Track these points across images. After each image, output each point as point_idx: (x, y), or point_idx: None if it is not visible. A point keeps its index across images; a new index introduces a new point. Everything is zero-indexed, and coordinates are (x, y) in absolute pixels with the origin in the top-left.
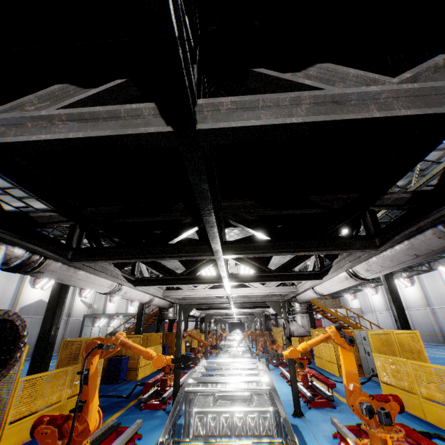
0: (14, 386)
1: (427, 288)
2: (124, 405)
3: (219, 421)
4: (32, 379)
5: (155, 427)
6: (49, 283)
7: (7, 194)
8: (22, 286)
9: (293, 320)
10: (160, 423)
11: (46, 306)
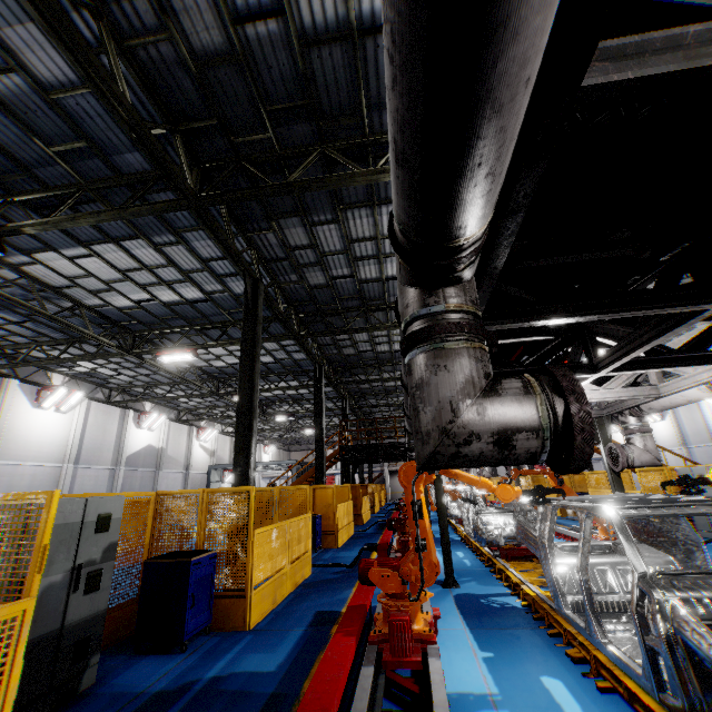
0: (249, 541)
1: None
2: (355, 575)
3: (593, 575)
4: (262, 534)
5: (435, 597)
6: (159, 420)
7: (128, 280)
8: (125, 426)
9: (627, 444)
10: (438, 593)
11: (157, 454)
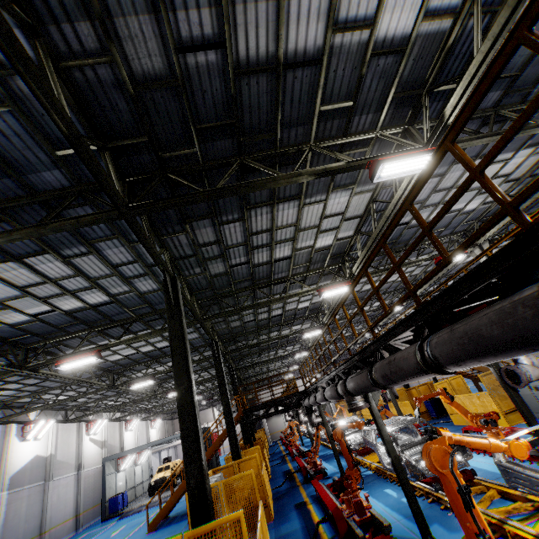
0: None
1: None
2: None
3: None
4: None
5: None
6: (46, 427)
7: (27, 295)
8: (7, 444)
9: (517, 364)
10: None
11: (45, 463)
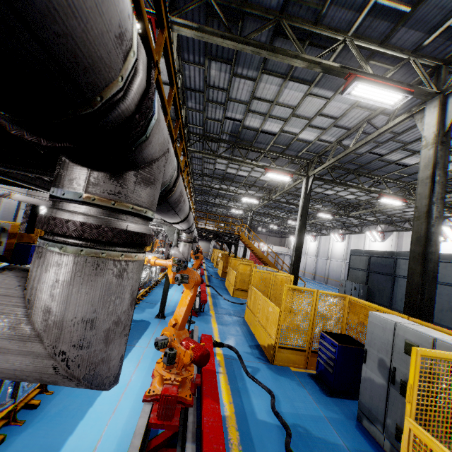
0: None
1: (351, 246)
2: None
3: None
4: None
5: None
6: None
7: None
8: None
9: (176, 246)
10: None
11: None
